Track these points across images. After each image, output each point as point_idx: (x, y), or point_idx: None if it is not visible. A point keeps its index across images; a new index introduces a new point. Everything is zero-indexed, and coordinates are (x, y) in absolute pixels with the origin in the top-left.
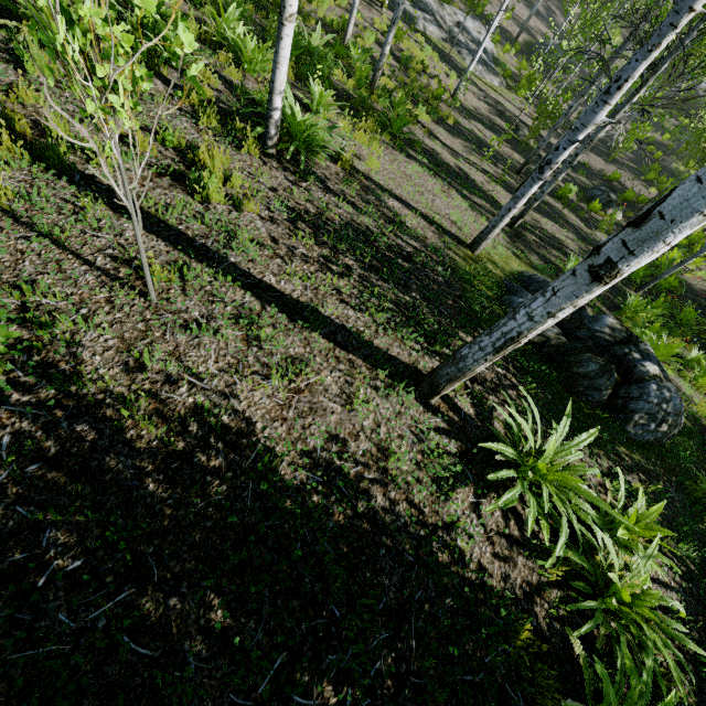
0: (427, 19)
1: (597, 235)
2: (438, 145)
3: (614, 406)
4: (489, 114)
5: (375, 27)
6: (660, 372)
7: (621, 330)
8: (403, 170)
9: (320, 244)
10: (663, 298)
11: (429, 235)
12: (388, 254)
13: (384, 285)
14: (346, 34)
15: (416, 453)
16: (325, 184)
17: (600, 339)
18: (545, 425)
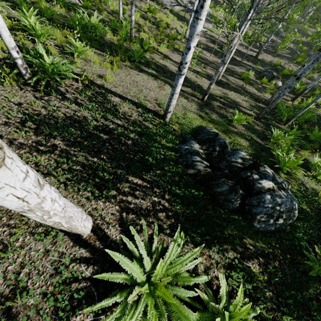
0: (172, 2)
1: (265, 96)
2: (167, 62)
3: (244, 210)
4: (206, 42)
5: (142, 9)
6: (274, 185)
7: (249, 159)
8: (132, 79)
9: (38, 134)
10: (295, 129)
11: (135, 114)
12: (93, 132)
13: (79, 153)
14: (119, 15)
15: (49, 286)
16: (64, 95)
17: (234, 167)
18: (184, 234)
